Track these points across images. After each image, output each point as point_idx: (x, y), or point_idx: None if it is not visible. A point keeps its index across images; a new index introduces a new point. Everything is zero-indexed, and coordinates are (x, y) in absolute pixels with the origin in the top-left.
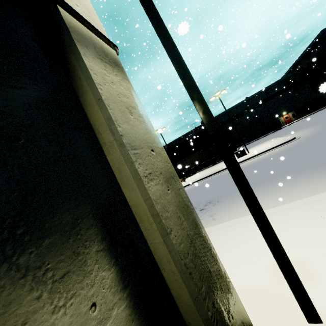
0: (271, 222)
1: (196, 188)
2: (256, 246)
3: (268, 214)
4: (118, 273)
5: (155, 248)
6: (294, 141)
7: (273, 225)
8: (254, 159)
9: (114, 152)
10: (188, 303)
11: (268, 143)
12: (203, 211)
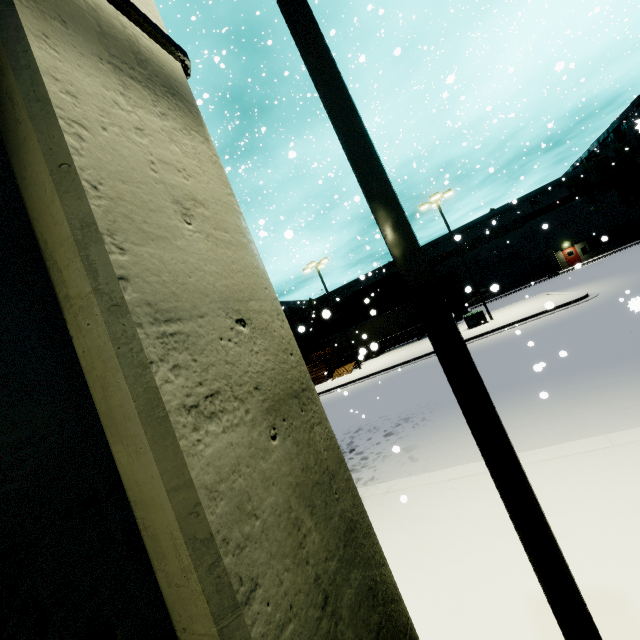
0: (537, 484)
1: (381, 385)
2: (502, 542)
3: (530, 463)
4: None
5: None
6: (585, 303)
7: (543, 491)
8: (502, 334)
9: (92, 329)
10: None
11: (532, 302)
12: (391, 438)
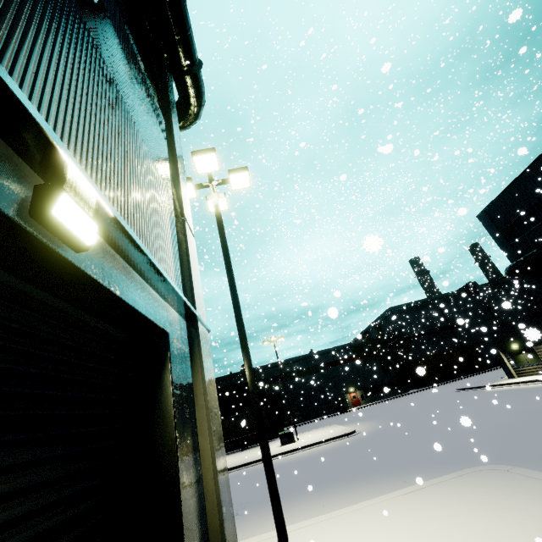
0: (294, 538)
1: None
2: None
3: (294, 529)
4: (195, 482)
5: (206, 482)
6: (353, 436)
7: (296, 541)
8: (302, 452)
9: (202, 411)
10: (216, 528)
11: (326, 430)
12: None
